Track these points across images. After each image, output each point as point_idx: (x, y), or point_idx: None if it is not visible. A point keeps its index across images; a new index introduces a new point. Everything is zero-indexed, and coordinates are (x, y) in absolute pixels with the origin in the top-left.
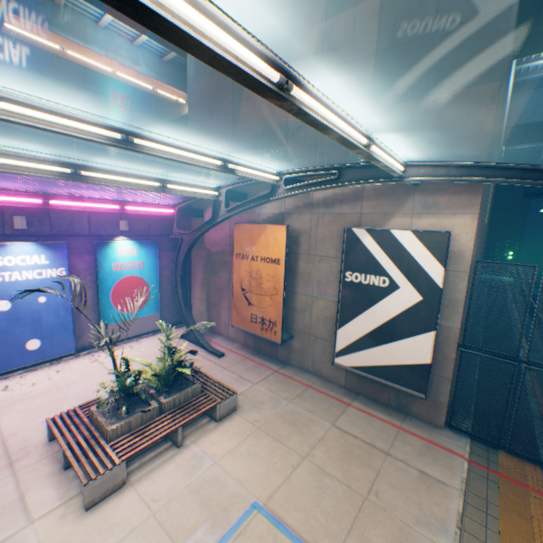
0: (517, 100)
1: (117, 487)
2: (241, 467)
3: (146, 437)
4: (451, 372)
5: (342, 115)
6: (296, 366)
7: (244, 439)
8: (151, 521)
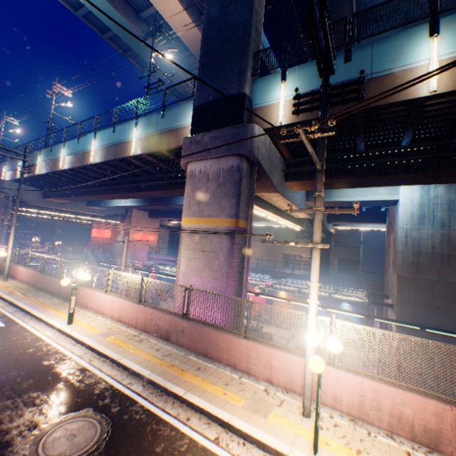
0: None
1: None
2: None
3: None
4: None
5: None
6: None
7: None
8: None
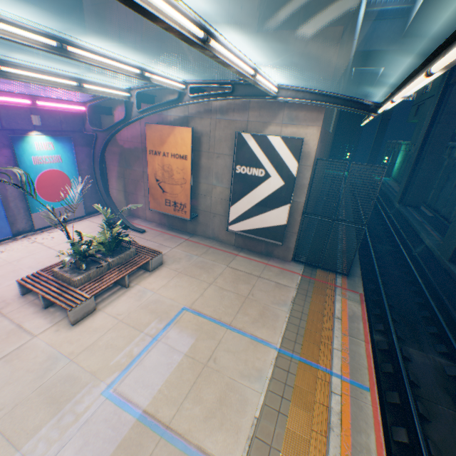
0: (366, 28)
1: (91, 312)
2: (172, 293)
3: (104, 282)
4: (298, 229)
5: (239, 56)
6: (201, 236)
7: (172, 279)
8: (121, 324)
